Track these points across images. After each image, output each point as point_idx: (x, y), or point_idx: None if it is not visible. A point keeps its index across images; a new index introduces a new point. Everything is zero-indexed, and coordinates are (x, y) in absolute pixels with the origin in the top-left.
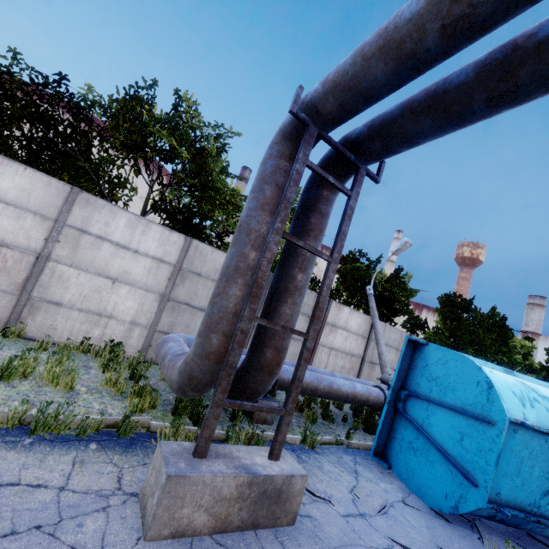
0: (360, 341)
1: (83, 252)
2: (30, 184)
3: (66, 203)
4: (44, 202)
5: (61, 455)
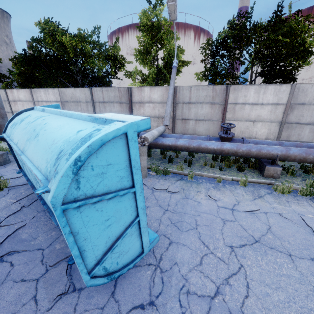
0: None
1: None
2: (24, 94)
3: (31, 95)
4: (29, 97)
5: None
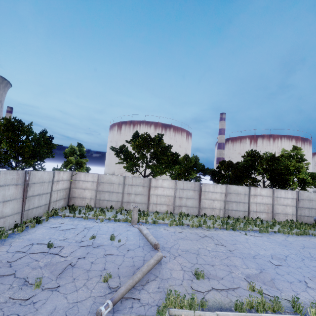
0: None
1: (278, 201)
2: (266, 191)
3: (273, 192)
4: (269, 194)
5: None
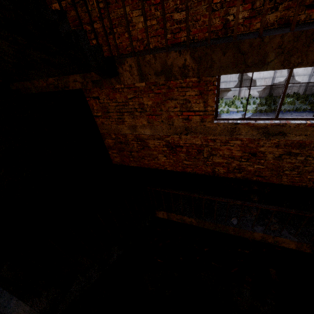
0: None
1: (283, 72)
2: None
3: None
4: None
5: (302, 113)
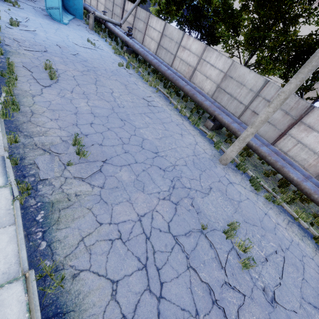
0: (132, 18)
1: None
2: None
3: None
4: None
5: None
